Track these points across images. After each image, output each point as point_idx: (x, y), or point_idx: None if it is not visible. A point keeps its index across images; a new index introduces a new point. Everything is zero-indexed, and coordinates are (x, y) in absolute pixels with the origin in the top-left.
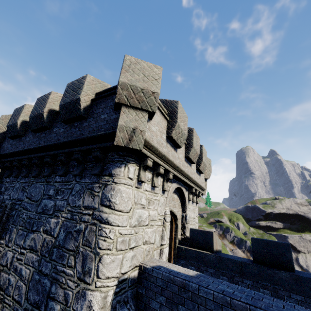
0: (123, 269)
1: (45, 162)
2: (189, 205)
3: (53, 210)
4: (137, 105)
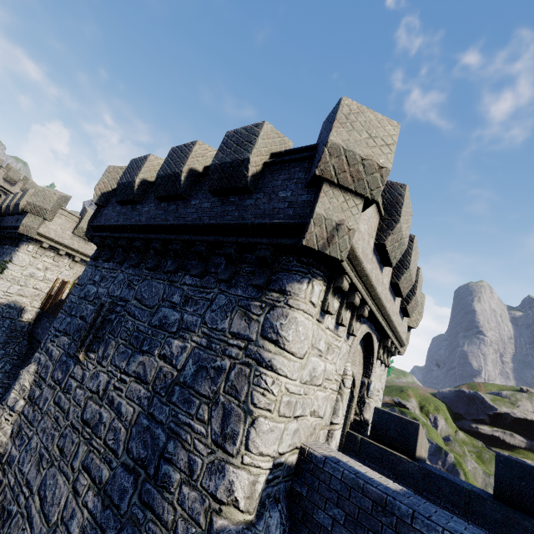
0: (281, 448)
1: (173, 250)
2: (376, 366)
3: (177, 326)
4: (350, 184)
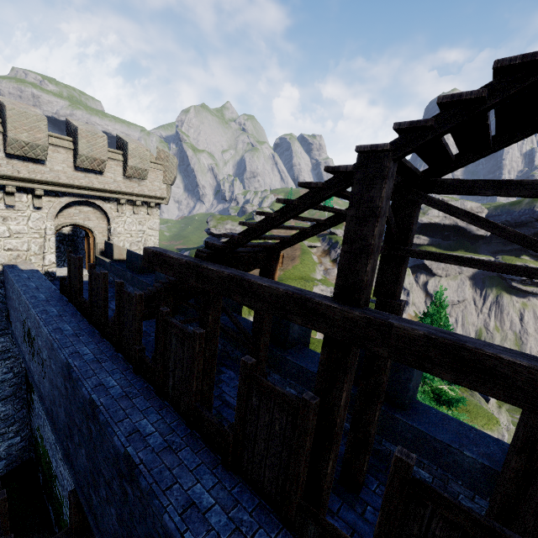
0: None
1: None
2: (124, 217)
3: None
4: None
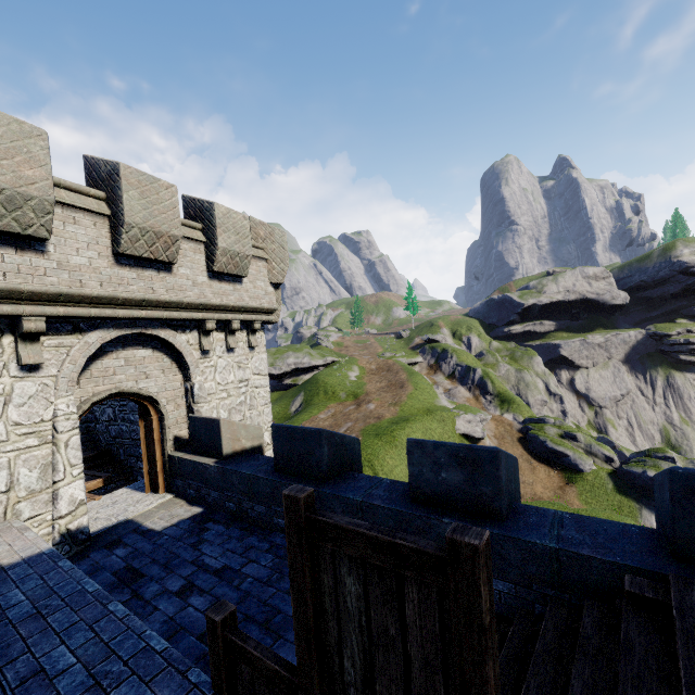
0: None
1: None
2: (212, 359)
3: None
4: None
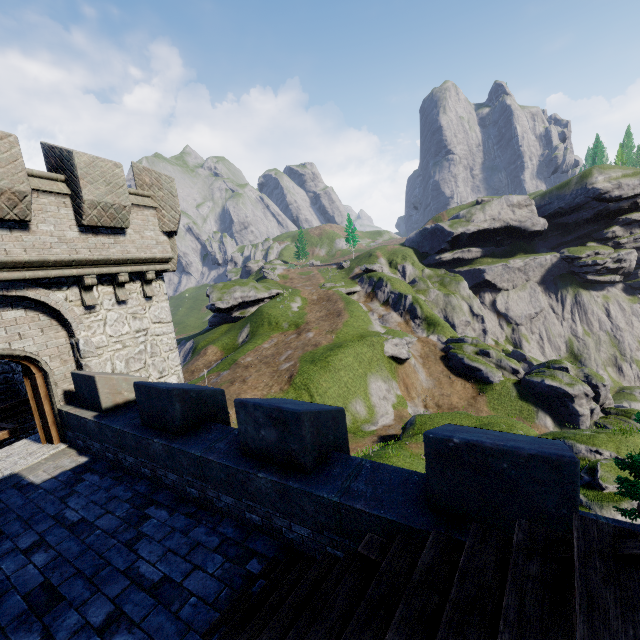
0: None
1: None
2: (100, 313)
3: None
4: None
